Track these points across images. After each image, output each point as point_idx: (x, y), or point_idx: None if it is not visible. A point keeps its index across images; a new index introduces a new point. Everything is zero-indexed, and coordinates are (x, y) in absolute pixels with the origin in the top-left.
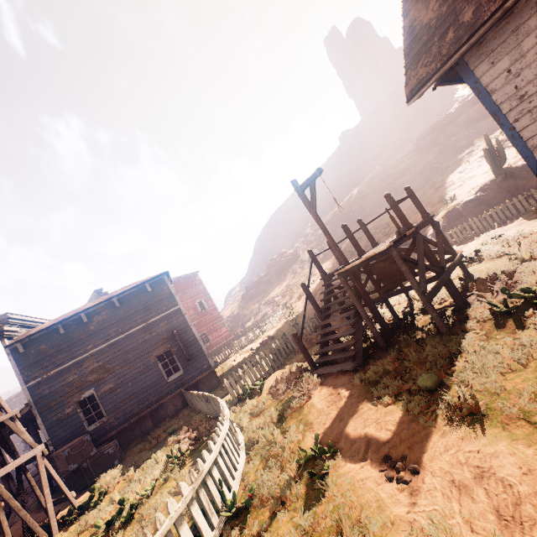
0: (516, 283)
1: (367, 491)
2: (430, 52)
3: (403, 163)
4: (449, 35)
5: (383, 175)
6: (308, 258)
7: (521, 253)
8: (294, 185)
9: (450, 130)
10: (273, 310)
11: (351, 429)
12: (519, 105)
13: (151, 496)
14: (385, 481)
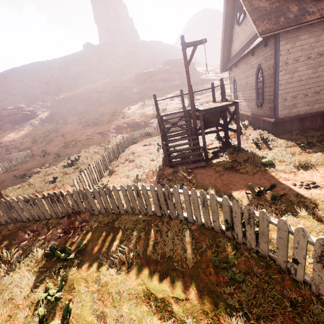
0: (248, 137)
1: (308, 194)
2: (271, 20)
3: (126, 83)
4: (282, 19)
5: (114, 85)
6: (48, 119)
7: None
8: (183, 39)
9: (154, 79)
10: (12, 152)
11: (252, 183)
12: (284, 66)
13: (62, 297)
14: (307, 190)
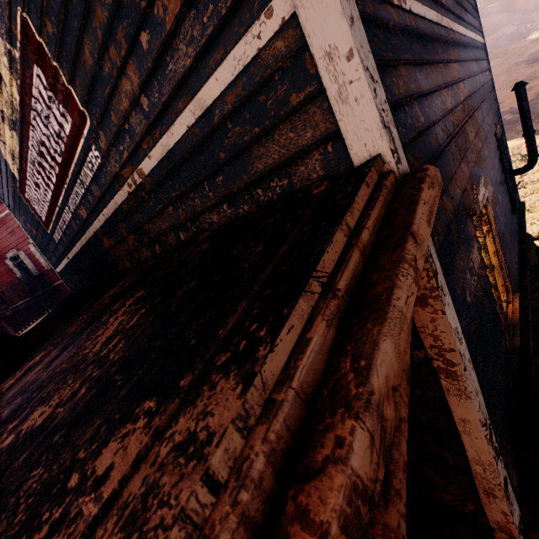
0: None
1: None
2: None
3: None
4: None
5: None
6: None
7: None
8: None
9: None
10: None
11: None
12: None
13: None
14: None
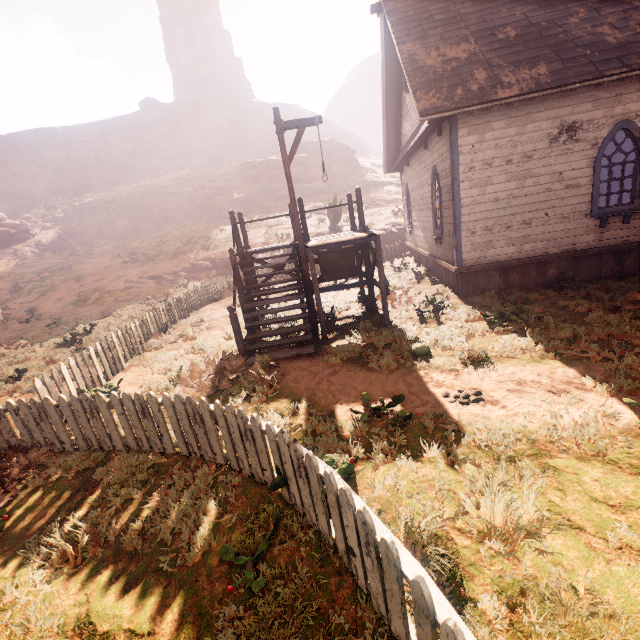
0: (412, 299)
1: (460, 415)
2: (442, 91)
3: (222, 181)
4: (459, 91)
5: (197, 183)
6: (54, 244)
7: (394, 284)
8: (277, 115)
9: (275, 175)
10: None
11: (379, 390)
12: (468, 173)
13: None
14: (463, 406)
